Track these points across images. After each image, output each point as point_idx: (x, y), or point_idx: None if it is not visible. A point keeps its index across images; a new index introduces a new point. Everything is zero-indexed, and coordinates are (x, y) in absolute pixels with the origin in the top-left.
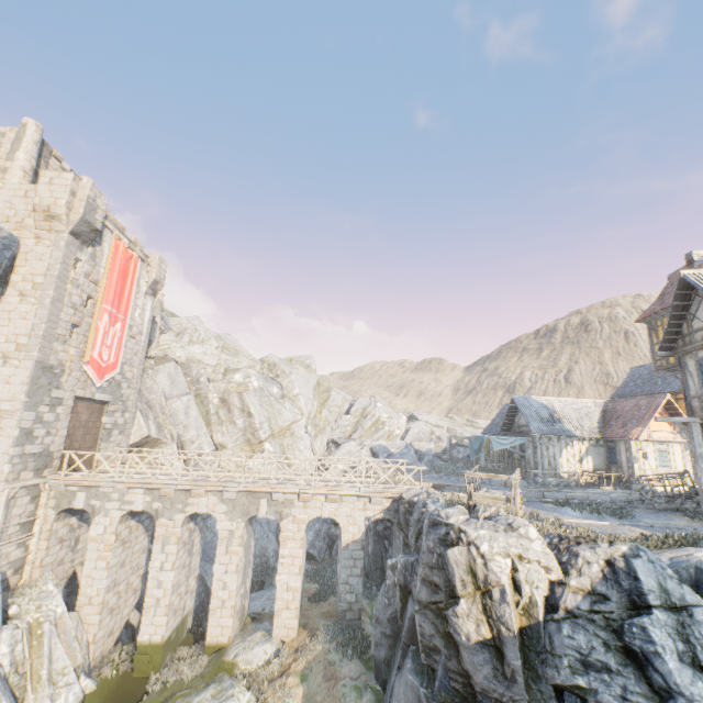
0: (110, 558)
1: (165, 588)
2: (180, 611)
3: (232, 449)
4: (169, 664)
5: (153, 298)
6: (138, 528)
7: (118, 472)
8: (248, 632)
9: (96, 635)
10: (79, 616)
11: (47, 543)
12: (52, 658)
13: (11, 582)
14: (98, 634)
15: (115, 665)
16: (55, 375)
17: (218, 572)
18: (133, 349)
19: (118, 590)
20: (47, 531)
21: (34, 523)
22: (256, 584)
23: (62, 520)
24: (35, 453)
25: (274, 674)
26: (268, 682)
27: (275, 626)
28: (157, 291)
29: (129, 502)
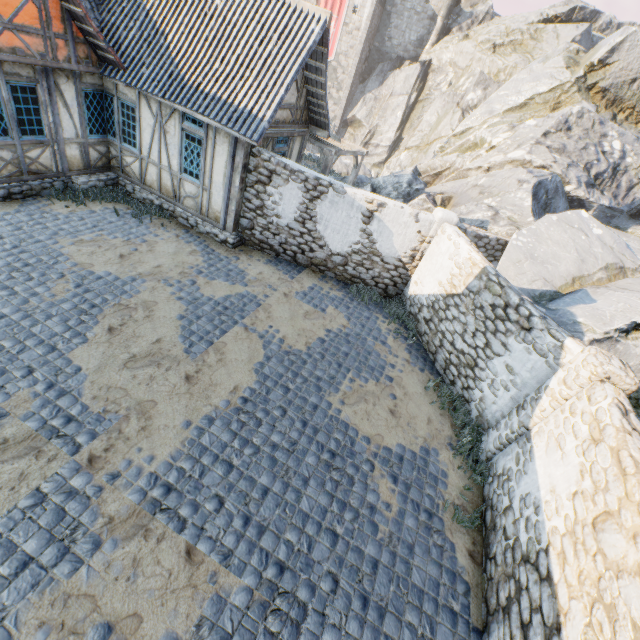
0: None
1: None
2: None
3: (398, 152)
4: None
5: None
6: None
7: None
8: None
9: None
10: None
11: None
12: None
13: None
14: None
15: None
16: None
17: None
18: (349, 44)
19: None
20: None
21: None
22: None
23: None
24: None
25: None
26: None
27: None
28: None
29: None
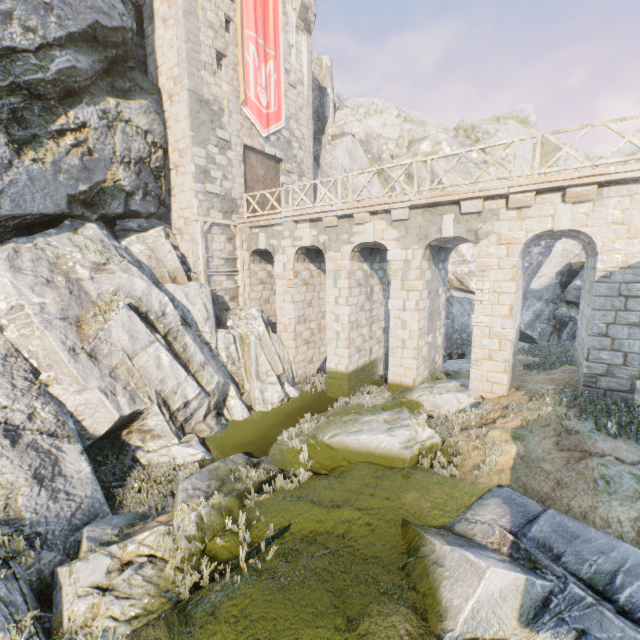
0: (292, 293)
1: (342, 322)
2: (365, 353)
3: None
4: (357, 394)
5: (307, 36)
6: (320, 276)
7: (283, 208)
8: (439, 383)
9: (294, 357)
10: (279, 340)
11: (249, 280)
12: (258, 362)
13: (230, 307)
14: (296, 357)
15: (315, 385)
16: (214, 113)
17: (393, 310)
18: (296, 103)
19: (309, 327)
20: (247, 270)
21: (236, 263)
22: (454, 355)
23: (257, 264)
24: (218, 195)
25: (469, 424)
26: (460, 430)
27: (471, 378)
28: (310, 25)
29: (298, 239)
